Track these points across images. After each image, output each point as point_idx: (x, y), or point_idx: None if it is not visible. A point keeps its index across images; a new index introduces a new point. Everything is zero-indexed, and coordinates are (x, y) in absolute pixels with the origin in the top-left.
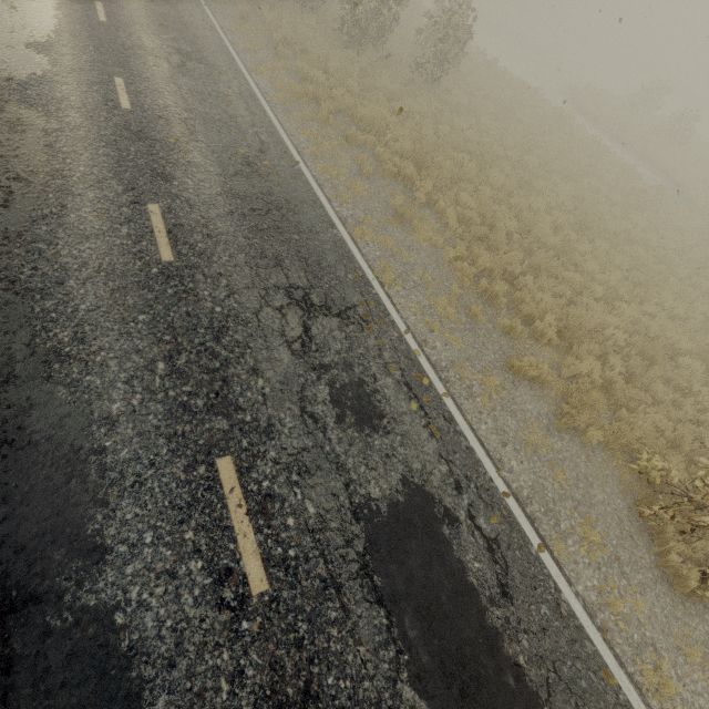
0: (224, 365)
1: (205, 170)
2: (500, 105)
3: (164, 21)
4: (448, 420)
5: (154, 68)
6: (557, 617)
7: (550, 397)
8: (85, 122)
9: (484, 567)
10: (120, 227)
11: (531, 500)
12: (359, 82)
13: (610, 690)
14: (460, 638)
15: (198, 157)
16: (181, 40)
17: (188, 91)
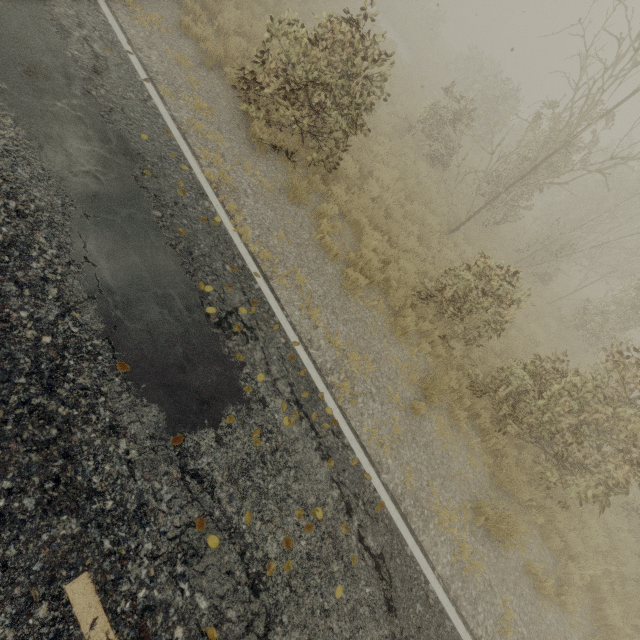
0: None
1: None
2: None
3: None
4: (92, 3)
5: None
6: (141, 103)
7: (212, 57)
8: None
9: (84, 57)
10: None
11: (158, 75)
12: None
13: (167, 137)
14: (39, 61)
15: None
16: None
17: None
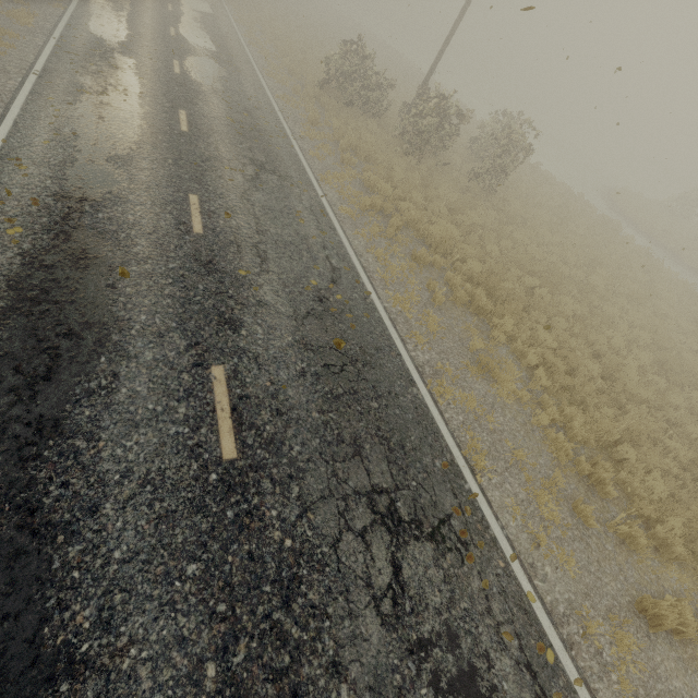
0: (295, 658)
1: (276, 311)
2: (551, 212)
3: (241, 129)
4: None
5: (229, 182)
6: None
7: (696, 660)
8: (154, 252)
9: None
10: (177, 405)
11: None
12: (420, 190)
13: None
14: None
15: (269, 294)
16: (256, 149)
17: (261, 208)
